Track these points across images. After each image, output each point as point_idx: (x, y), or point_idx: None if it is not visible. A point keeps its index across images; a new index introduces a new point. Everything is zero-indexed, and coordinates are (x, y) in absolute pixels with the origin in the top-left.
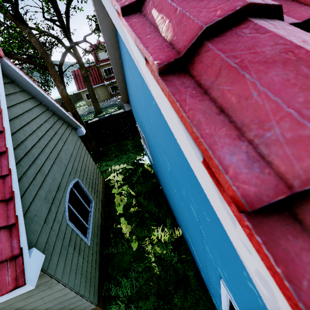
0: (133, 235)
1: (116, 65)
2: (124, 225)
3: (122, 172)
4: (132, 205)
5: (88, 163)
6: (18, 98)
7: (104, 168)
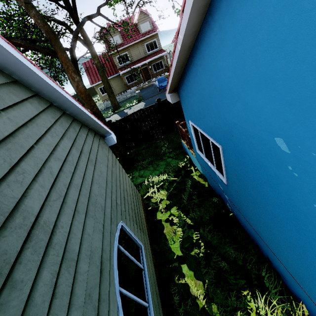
0: (211, 302)
1: (200, 1)
2: (191, 280)
3: (164, 187)
4: (194, 241)
5: (125, 185)
6: (1, 97)
7: (139, 181)
